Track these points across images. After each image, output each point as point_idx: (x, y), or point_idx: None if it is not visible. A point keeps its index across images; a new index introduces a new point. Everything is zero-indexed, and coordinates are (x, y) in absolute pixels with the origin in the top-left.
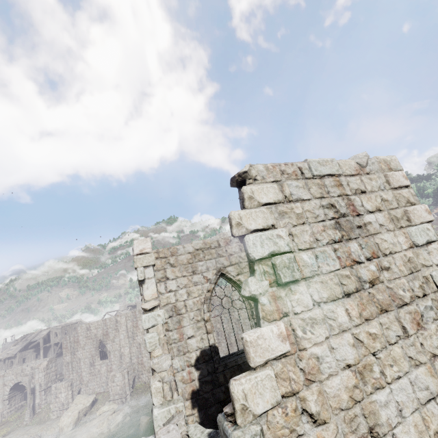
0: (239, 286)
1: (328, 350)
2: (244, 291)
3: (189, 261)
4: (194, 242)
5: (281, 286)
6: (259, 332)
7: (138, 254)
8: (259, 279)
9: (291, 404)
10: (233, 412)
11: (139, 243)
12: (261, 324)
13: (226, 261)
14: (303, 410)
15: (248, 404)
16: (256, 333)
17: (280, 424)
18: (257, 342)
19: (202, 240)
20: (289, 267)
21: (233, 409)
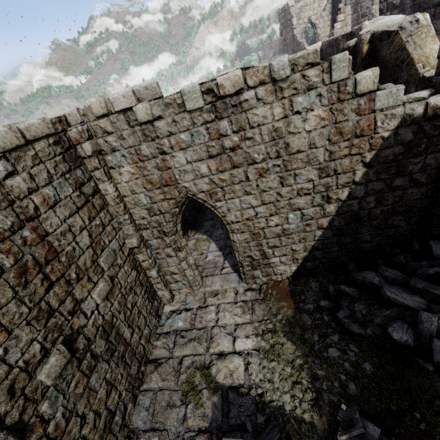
0: (315, 26)
1: (350, 21)
2: (339, 7)
3: (298, 13)
4: (301, 2)
5: (345, 6)
6: (340, 15)
7: (291, 7)
8: (342, 4)
9: (342, 29)
10: (333, 29)
11: (290, 2)
12: (340, 14)
13: (312, 13)
14: (343, 30)
15: (336, 27)
16: (339, 16)
17: (339, 32)
18: (339, 17)
19: (304, 1)
20: (348, 1)
21: (333, 29)
